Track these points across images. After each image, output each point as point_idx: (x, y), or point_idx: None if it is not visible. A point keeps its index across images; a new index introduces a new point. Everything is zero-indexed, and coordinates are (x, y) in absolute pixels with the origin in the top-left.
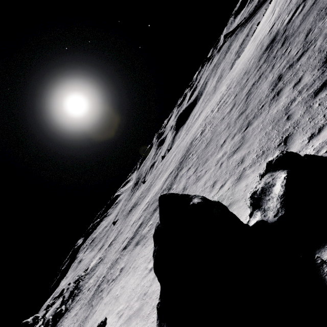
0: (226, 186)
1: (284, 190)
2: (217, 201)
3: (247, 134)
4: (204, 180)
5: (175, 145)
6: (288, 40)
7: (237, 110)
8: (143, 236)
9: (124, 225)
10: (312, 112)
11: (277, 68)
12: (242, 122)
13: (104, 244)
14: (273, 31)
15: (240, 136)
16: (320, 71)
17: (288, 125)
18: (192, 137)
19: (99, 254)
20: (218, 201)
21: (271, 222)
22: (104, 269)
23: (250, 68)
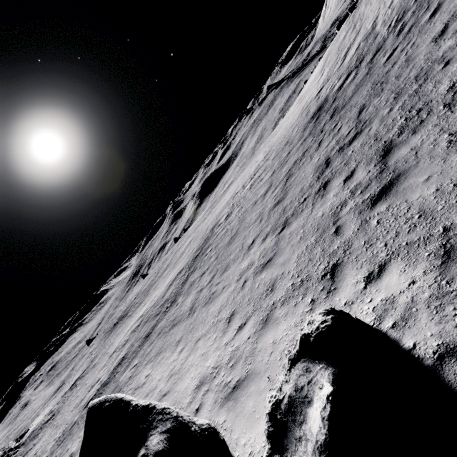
0: (246, 331)
1: (327, 434)
2: (204, 429)
3: (282, 240)
4: (219, 304)
5: (193, 226)
6: (339, 113)
7: (274, 196)
8: (119, 390)
9: (101, 350)
10: (369, 232)
11: (325, 148)
12: (278, 218)
13: (65, 382)
14: (321, 96)
15: (274, 240)
16: (378, 168)
17: (337, 244)
18: (215, 219)
19: (52, 403)
20: (208, 428)
21: None
22: (50, 441)
23: (292, 138)
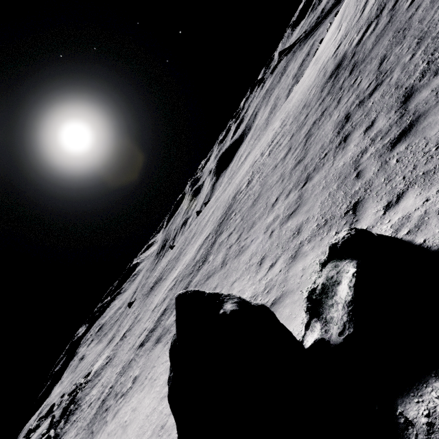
0: (277, 267)
1: (353, 294)
2: (260, 305)
3: (305, 193)
4: (249, 254)
5: (214, 198)
6: (358, 67)
7: (294, 157)
8: (167, 330)
9: (143, 308)
10: (388, 170)
11: (344, 104)
12: (299, 175)
13: (115, 336)
14: (339, 53)
15: (297, 194)
16: (398, 114)
17: (358, 186)
18: (236, 188)
19: (107, 351)
20: (262, 304)
21: (335, 343)
22: (112, 375)
23: (310, 100)
